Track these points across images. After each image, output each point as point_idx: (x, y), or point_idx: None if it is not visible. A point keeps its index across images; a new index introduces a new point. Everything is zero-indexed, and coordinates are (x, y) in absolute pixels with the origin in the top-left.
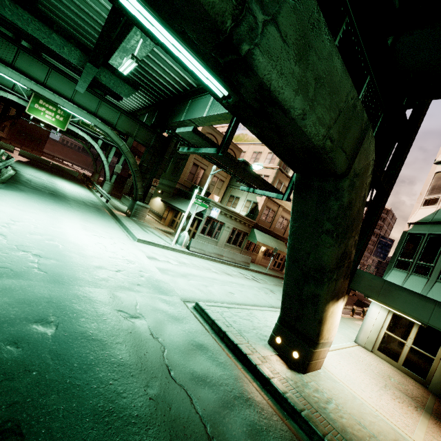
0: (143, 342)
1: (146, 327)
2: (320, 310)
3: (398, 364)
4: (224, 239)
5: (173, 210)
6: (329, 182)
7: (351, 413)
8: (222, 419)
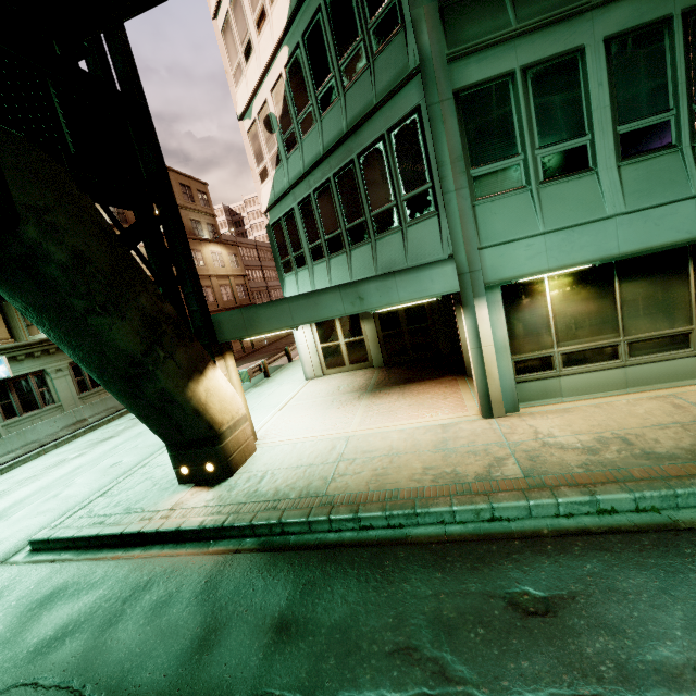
0: None
1: None
2: (183, 403)
3: (347, 366)
4: (70, 392)
5: None
6: (9, 242)
7: (289, 466)
8: (101, 649)
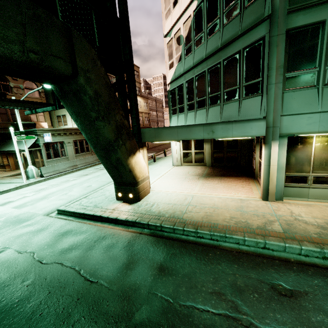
0: (12, 262)
1: (12, 252)
2: (125, 165)
3: (193, 163)
4: (72, 153)
5: (10, 154)
6: (72, 83)
7: (165, 202)
8: (86, 257)
